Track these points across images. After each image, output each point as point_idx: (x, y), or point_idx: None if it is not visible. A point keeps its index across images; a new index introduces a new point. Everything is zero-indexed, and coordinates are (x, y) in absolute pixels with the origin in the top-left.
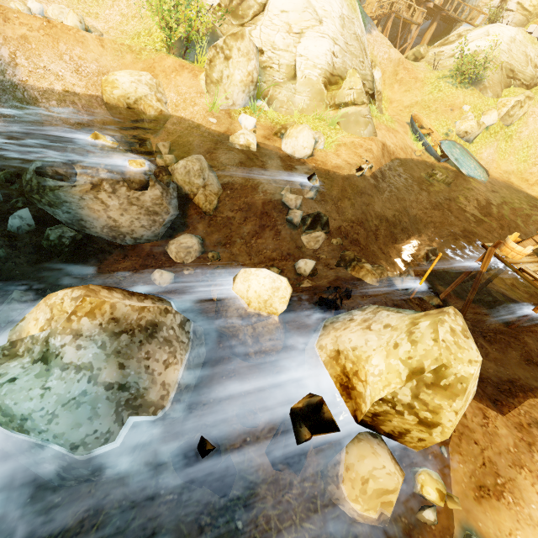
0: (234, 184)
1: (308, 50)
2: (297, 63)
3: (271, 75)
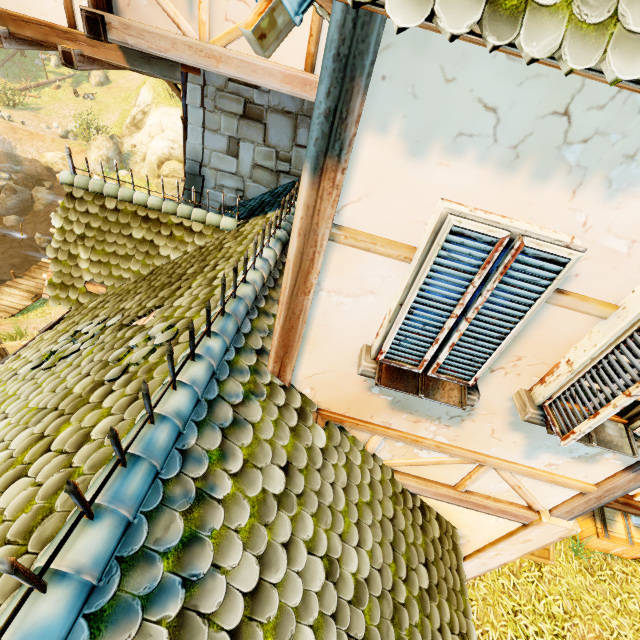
0: (55, 202)
1: (153, 146)
2: (148, 153)
3: (136, 158)
